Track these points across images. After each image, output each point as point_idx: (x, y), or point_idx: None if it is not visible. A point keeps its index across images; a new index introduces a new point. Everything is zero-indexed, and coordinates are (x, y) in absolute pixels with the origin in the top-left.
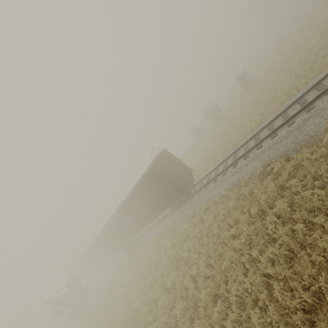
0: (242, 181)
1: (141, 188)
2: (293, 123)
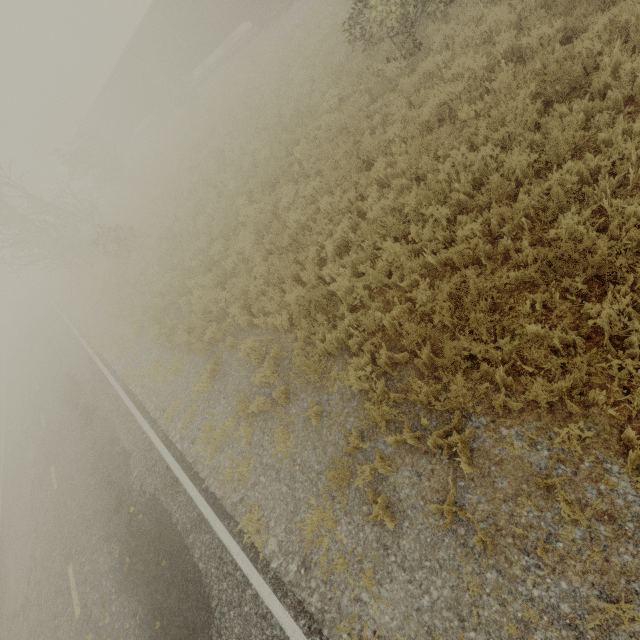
0: None
1: None
2: None
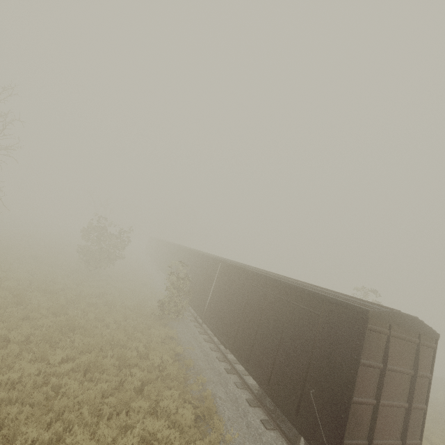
0: None
1: (283, 293)
2: None
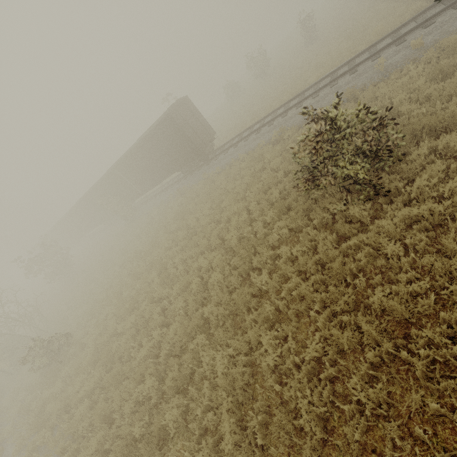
0: (259, 146)
1: (150, 140)
2: (317, 96)
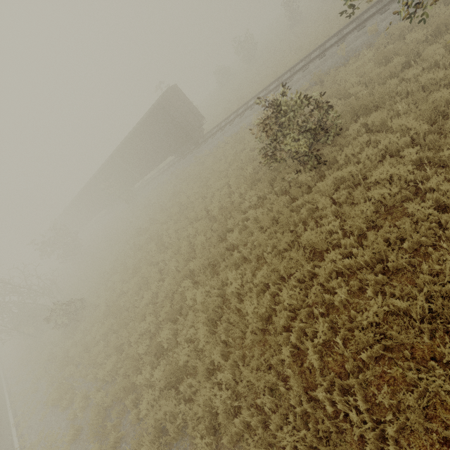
0: (241, 129)
1: (144, 127)
2: (292, 80)
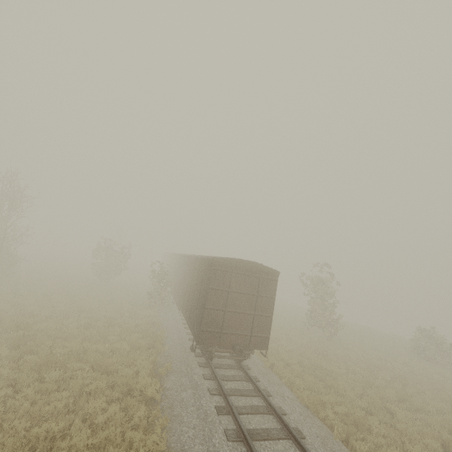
0: None
1: (199, 264)
2: None
